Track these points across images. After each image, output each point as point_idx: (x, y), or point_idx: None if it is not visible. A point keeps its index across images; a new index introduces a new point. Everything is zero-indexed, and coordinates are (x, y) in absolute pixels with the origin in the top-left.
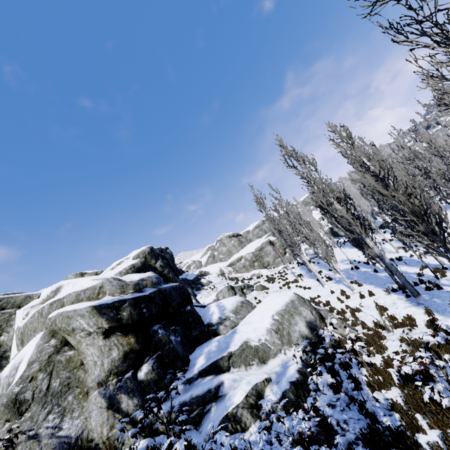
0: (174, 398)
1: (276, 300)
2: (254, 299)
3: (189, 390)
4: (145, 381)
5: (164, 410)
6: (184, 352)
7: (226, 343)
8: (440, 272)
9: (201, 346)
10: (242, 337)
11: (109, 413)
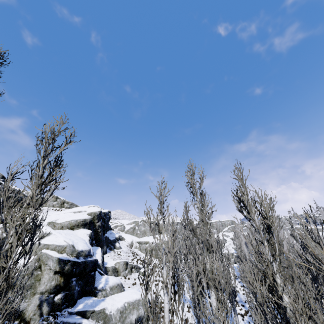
0: (61, 317)
1: (133, 294)
2: (134, 280)
3: (68, 317)
4: (56, 302)
5: (58, 320)
6: (77, 297)
7: (96, 304)
8: None
9: (85, 298)
10: (104, 305)
11: (37, 307)
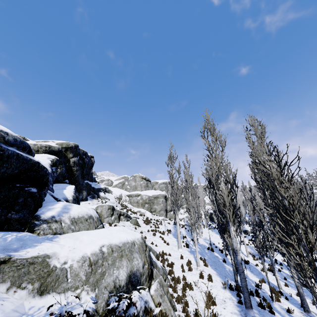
0: None
1: (120, 233)
2: None
3: None
4: None
5: None
6: None
7: (22, 244)
8: (275, 294)
9: None
10: (50, 248)
11: None
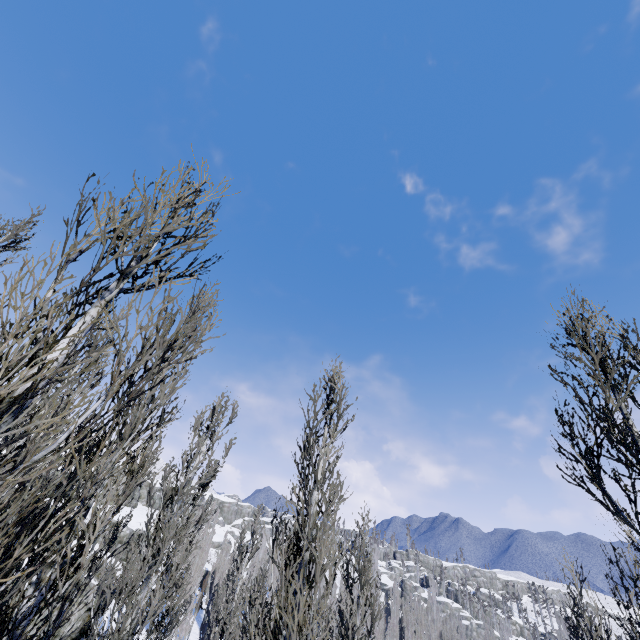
0: None
1: None
2: None
3: None
4: None
5: None
6: None
7: None
8: None
9: None
10: None
11: None
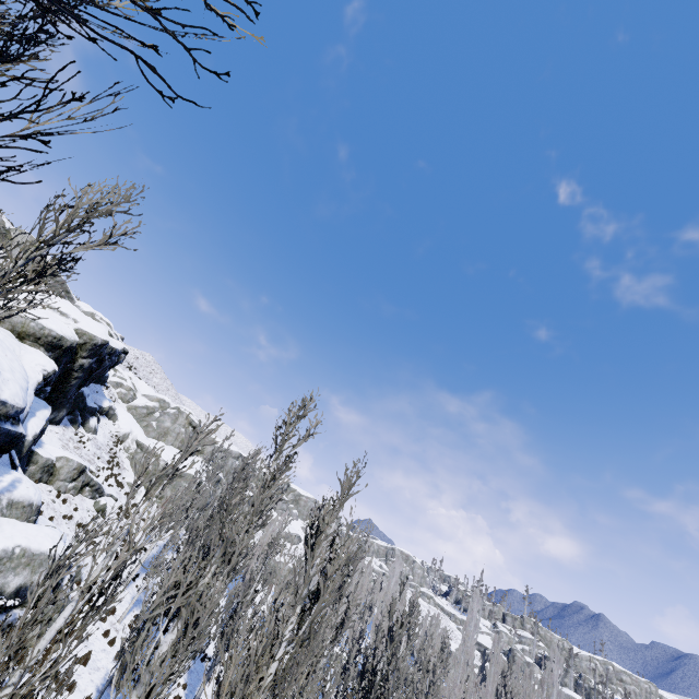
0: None
1: (46, 540)
2: (73, 509)
3: None
4: None
5: None
6: None
7: None
8: None
9: None
10: None
11: None
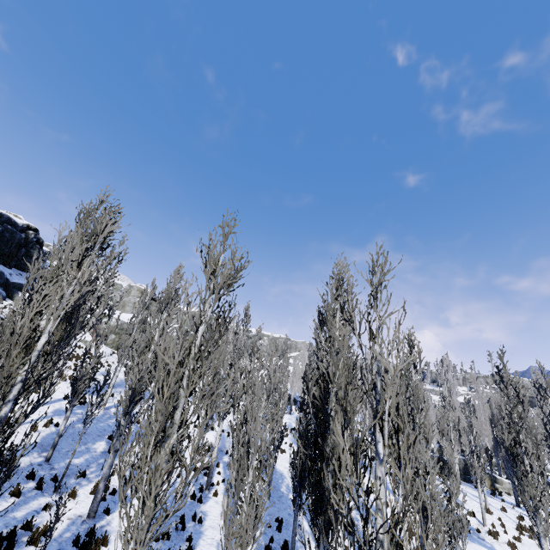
0: None
1: None
2: None
3: None
4: None
5: None
6: None
7: None
8: None
9: None
10: None
11: None
